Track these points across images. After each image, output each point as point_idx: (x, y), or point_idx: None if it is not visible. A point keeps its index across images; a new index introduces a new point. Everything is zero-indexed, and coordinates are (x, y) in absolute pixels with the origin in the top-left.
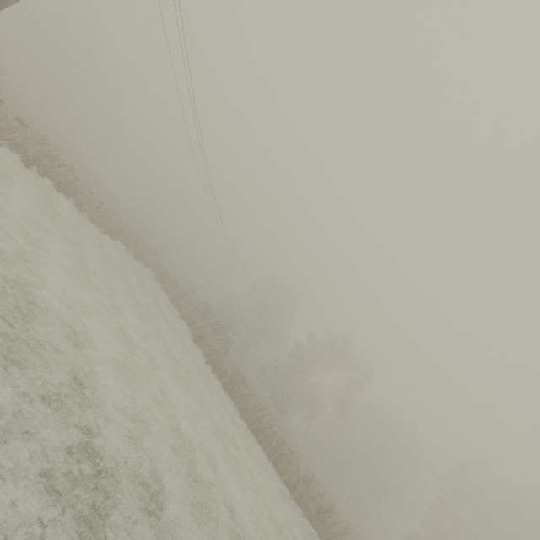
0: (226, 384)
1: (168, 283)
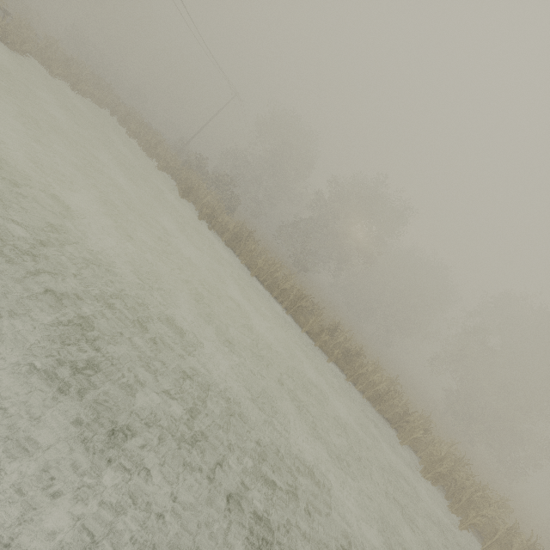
0: (230, 242)
1: (134, 126)
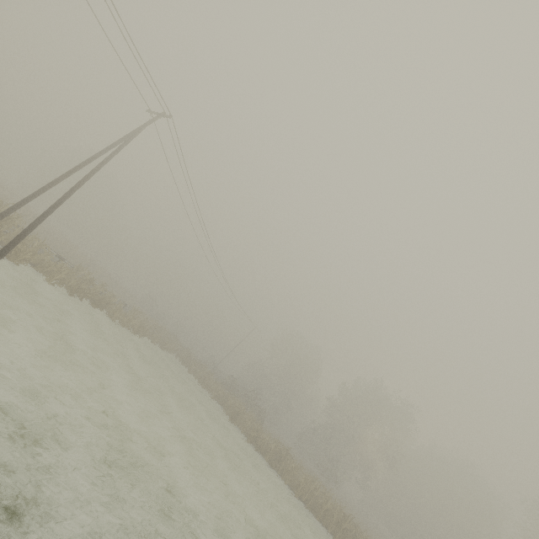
0: (271, 460)
1: (194, 366)
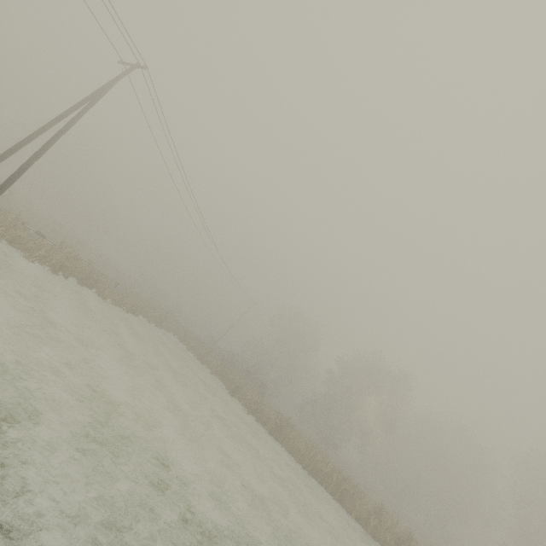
0: (272, 430)
1: (192, 343)
